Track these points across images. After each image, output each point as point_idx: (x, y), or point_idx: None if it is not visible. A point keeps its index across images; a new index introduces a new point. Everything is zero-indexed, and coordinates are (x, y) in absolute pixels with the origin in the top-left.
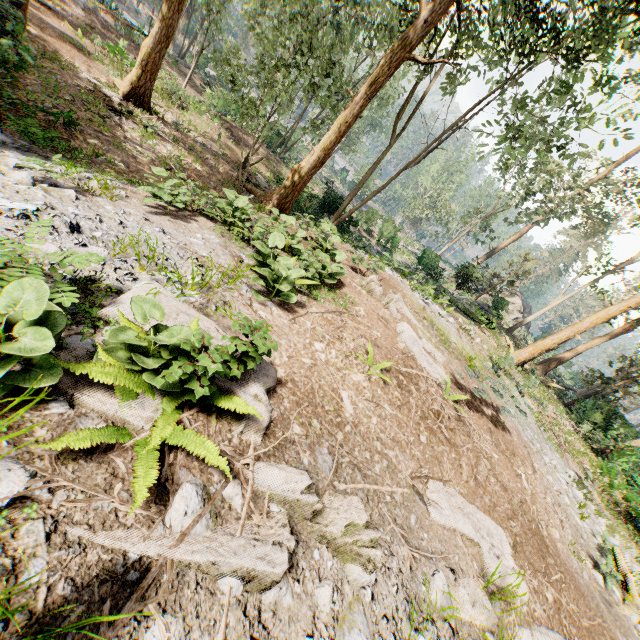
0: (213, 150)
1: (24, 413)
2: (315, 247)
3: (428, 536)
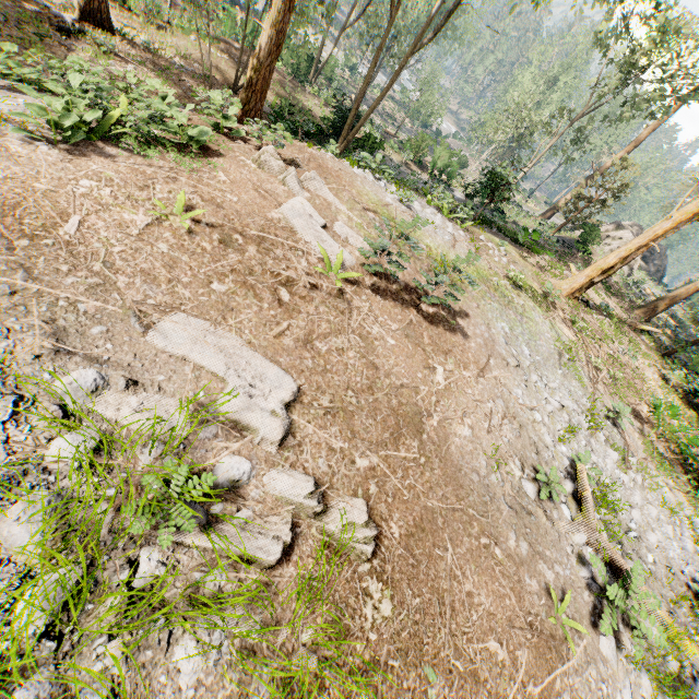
0: (195, 72)
1: None
2: (210, 125)
3: (115, 348)
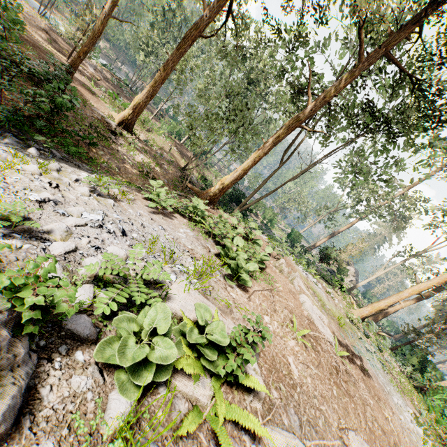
0: (166, 158)
1: (147, 398)
2: (244, 237)
3: None
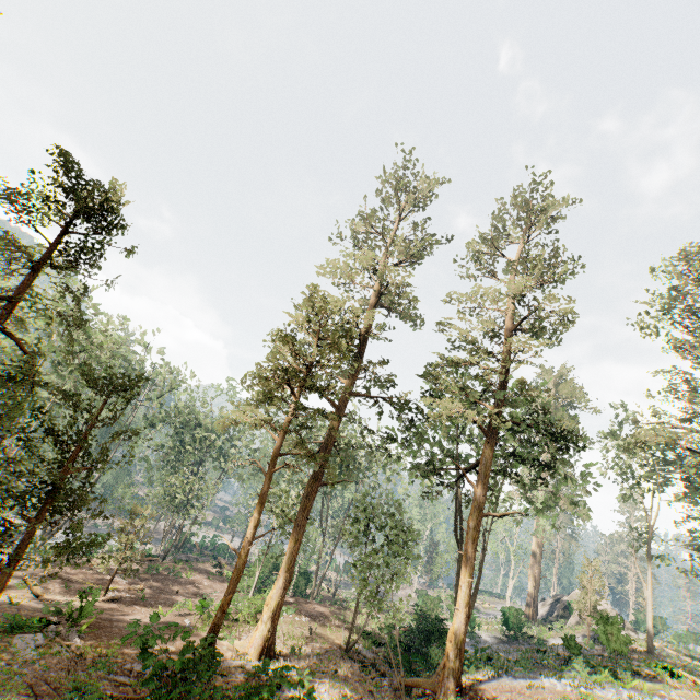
0: (323, 652)
1: None
2: None
3: None
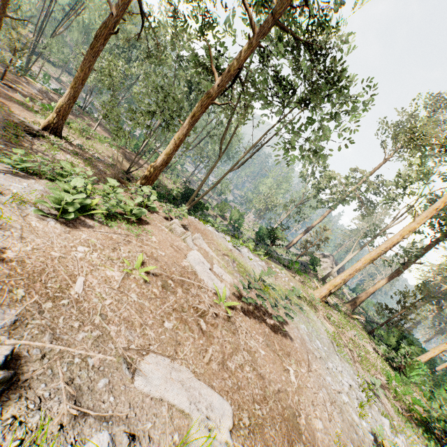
0: (105, 162)
1: None
2: (137, 203)
3: (116, 400)
